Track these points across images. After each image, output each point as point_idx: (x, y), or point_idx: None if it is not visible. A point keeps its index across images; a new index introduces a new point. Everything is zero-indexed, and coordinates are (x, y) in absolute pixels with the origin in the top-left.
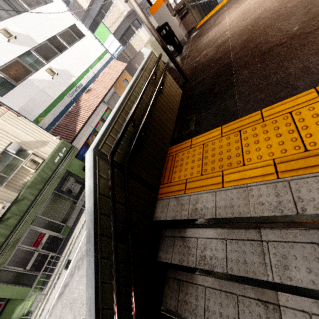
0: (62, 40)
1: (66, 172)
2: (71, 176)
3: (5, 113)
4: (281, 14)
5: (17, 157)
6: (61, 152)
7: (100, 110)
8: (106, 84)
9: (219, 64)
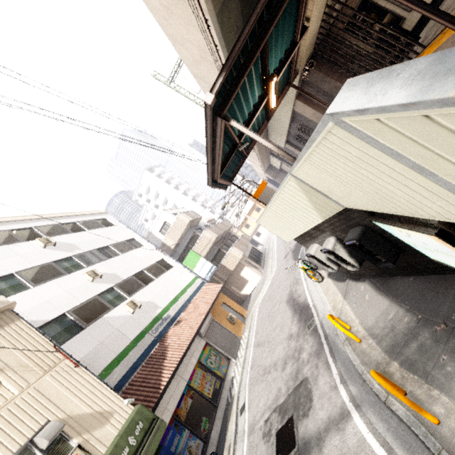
0: (149, 273)
1: None
2: None
3: (59, 363)
4: None
5: None
6: (132, 434)
7: (196, 349)
8: (201, 310)
9: None
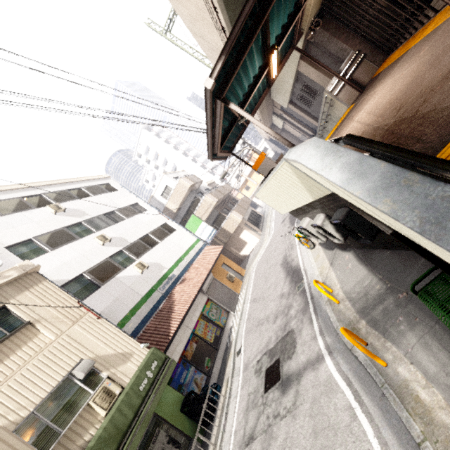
0: (154, 236)
1: (153, 419)
2: (160, 427)
3: (83, 316)
4: (421, 74)
5: (84, 387)
6: (149, 369)
7: (199, 304)
8: (203, 270)
9: (377, 136)
